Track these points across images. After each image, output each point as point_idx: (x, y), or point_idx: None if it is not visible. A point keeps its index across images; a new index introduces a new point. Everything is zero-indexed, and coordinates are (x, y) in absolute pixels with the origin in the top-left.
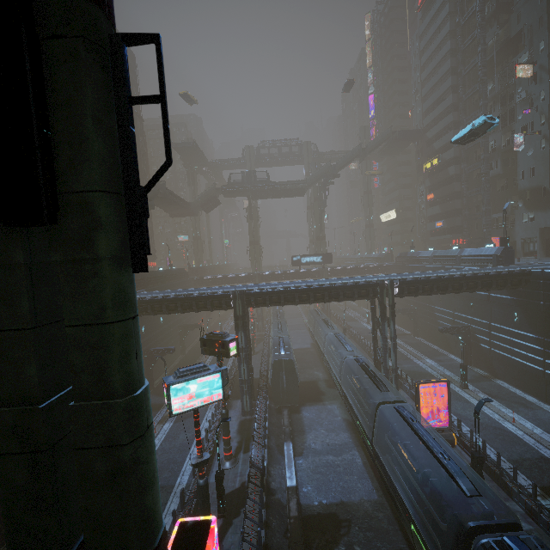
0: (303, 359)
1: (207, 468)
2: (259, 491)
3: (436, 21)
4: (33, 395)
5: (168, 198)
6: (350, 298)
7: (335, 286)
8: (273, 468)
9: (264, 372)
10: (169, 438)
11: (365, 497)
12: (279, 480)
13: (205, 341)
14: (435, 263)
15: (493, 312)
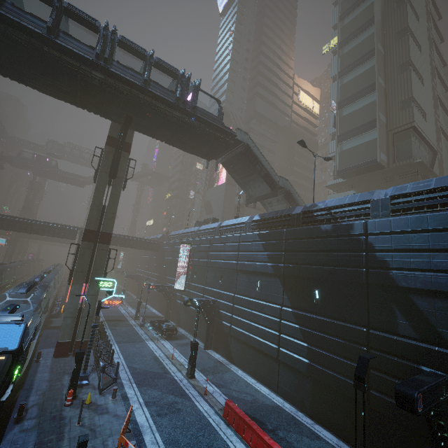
0: None
1: None
2: None
3: None
4: None
5: None
6: (58, 235)
7: (49, 225)
8: None
9: None
10: None
11: None
12: None
13: None
14: None
15: (151, 266)
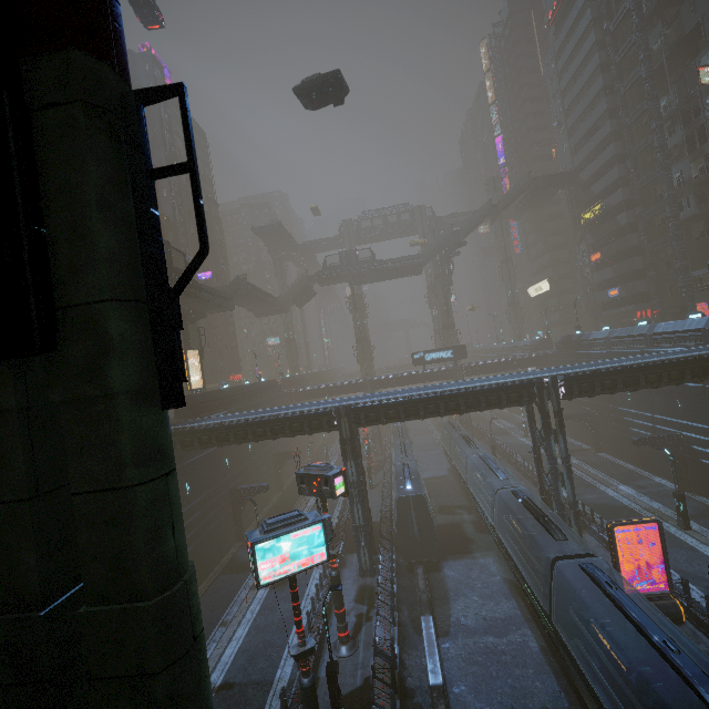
0: (439, 492)
1: (316, 656)
2: (390, 694)
3: (576, 33)
4: (32, 597)
5: (251, 295)
6: (496, 406)
7: (473, 391)
8: (408, 656)
9: (386, 513)
10: (265, 611)
11: (549, 704)
12: (418, 675)
13: (303, 477)
14: (614, 347)
15: None
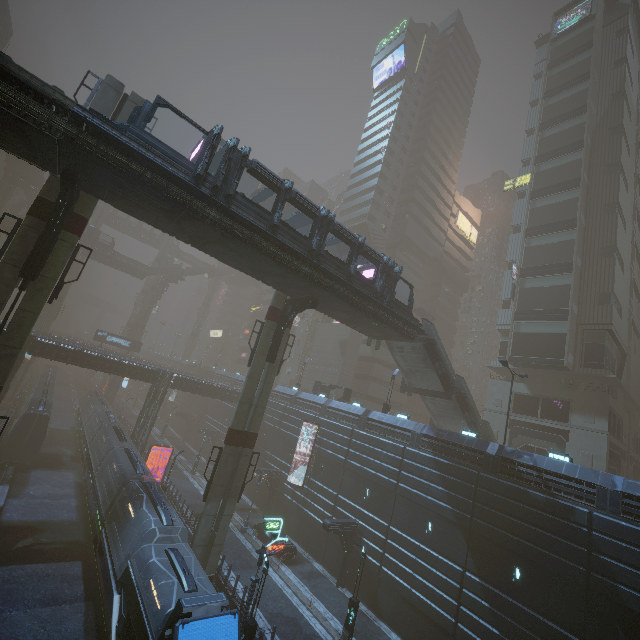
0: (55, 437)
1: None
2: None
3: None
4: None
5: None
6: (133, 376)
7: (125, 363)
8: None
9: None
10: None
11: (67, 520)
12: None
13: None
14: (222, 381)
15: None
